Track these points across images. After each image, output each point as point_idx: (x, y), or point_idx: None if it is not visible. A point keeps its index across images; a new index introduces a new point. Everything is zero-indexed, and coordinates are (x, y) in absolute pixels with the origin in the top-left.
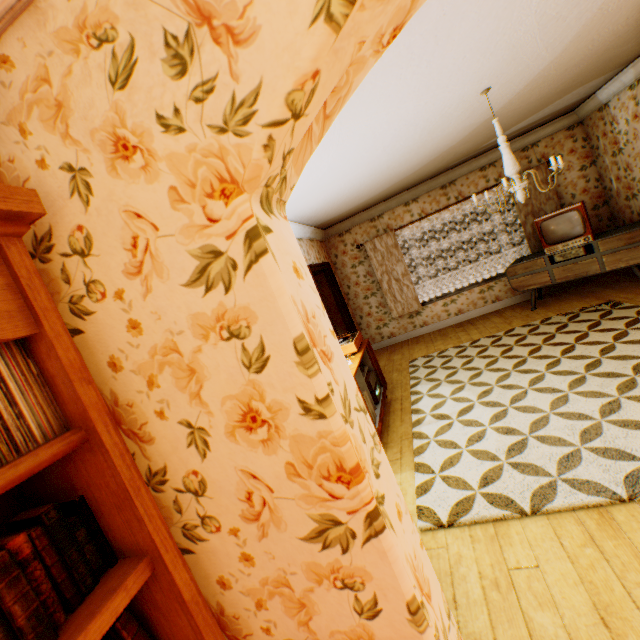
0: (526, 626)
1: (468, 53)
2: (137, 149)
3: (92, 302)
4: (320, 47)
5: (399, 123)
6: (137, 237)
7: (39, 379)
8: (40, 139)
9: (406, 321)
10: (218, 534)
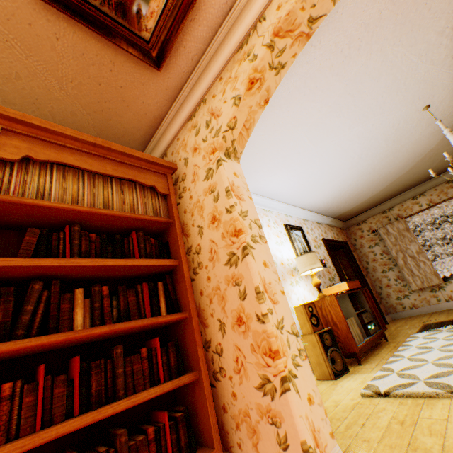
0: (409, 440)
1: (383, 94)
2: (198, 149)
3: (183, 193)
4: (234, 111)
5: (359, 139)
6: (195, 171)
7: (166, 207)
8: (181, 154)
9: (427, 294)
10: (202, 269)
